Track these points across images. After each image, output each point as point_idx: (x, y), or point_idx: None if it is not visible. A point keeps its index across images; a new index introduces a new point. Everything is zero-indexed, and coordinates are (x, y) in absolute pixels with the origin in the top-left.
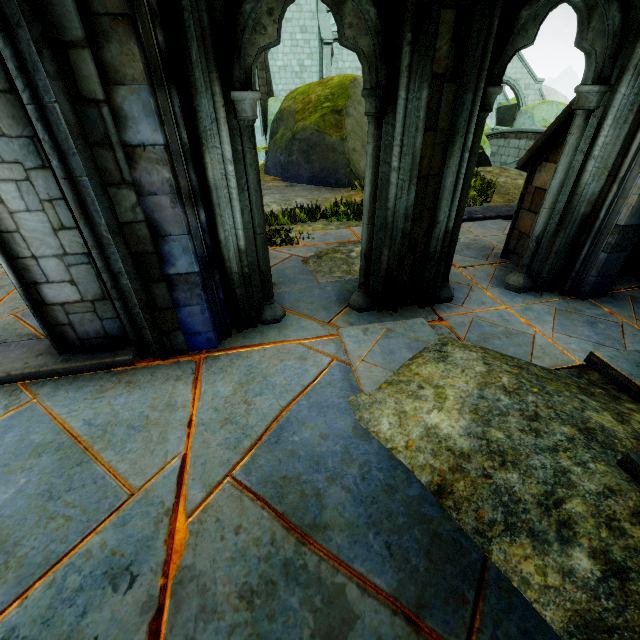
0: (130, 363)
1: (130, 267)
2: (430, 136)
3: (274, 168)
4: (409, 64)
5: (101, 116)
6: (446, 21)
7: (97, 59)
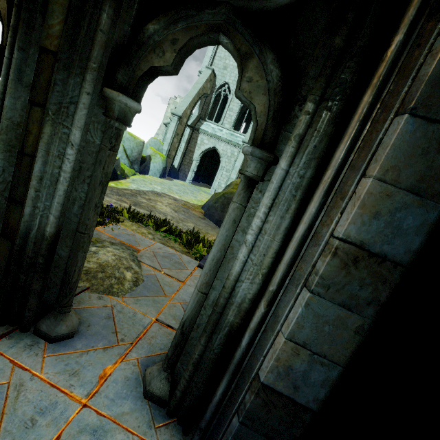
0: None
1: None
2: (39, 112)
3: (207, 207)
4: (14, 25)
5: None
6: (61, 2)
7: None
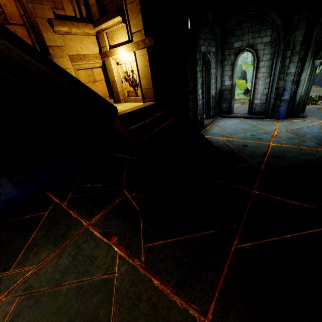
0: (263, 118)
1: (275, 96)
2: None
3: (318, 82)
4: None
5: (285, 68)
6: None
7: (289, 59)
